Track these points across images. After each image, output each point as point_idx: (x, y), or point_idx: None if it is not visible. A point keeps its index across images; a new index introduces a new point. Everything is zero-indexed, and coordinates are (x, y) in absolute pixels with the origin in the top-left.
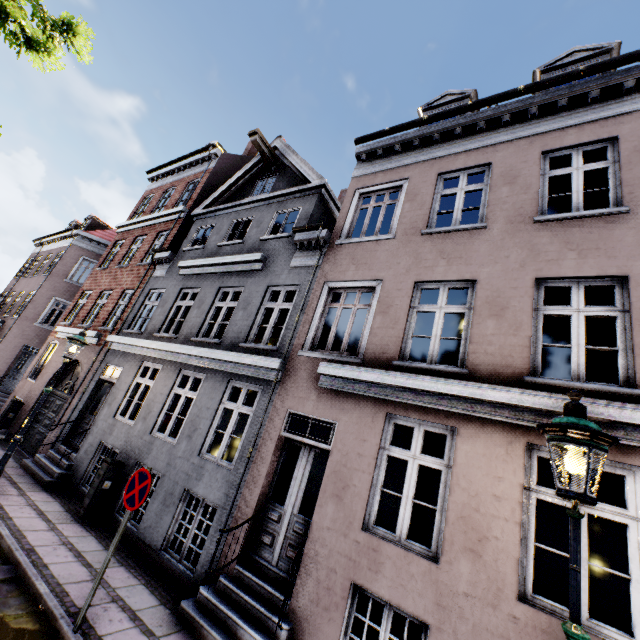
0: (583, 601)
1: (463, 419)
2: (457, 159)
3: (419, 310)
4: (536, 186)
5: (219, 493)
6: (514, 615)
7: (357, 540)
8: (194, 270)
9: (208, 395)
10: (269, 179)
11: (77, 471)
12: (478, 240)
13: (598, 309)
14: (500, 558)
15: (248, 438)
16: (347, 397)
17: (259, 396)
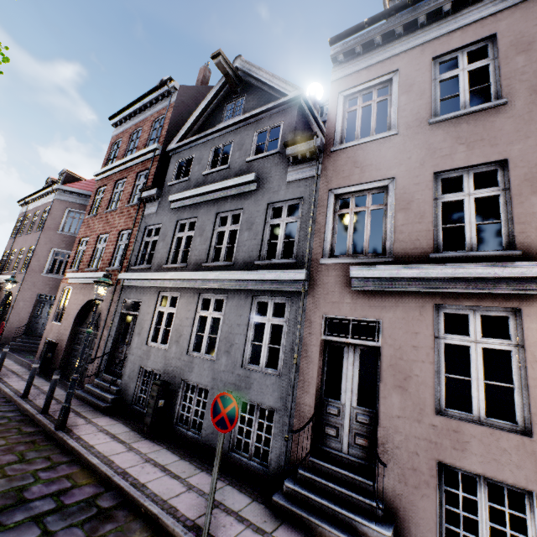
0: None
1: (526, 299)
2: (452, 38)
3: (444, 201)
4: None
5: (273, 398)
6: None
7: (433, 424)
8: (186, 202)
9: (235, 313)
10: (237, 102)
11: (126, 394)
12: (499, 118)
13: None
14: None
15: (288, 346)
16: (385, 295)
17: (288, 307)
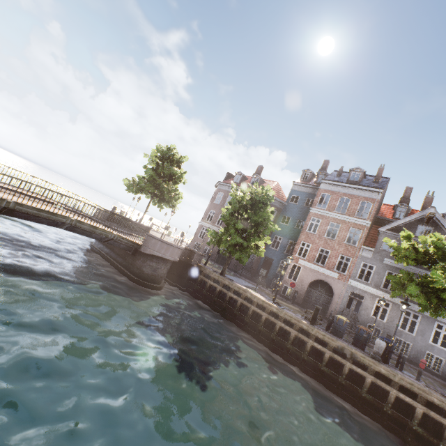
0: None
1: None
2: None
3: None
4: None
5: (444, 356)
6: None
7: None
8: (394, 265)
9: (426, 323)
10: (426, 227)
11: None
12: None
13: None
14: None
15: None
16: None
17: None
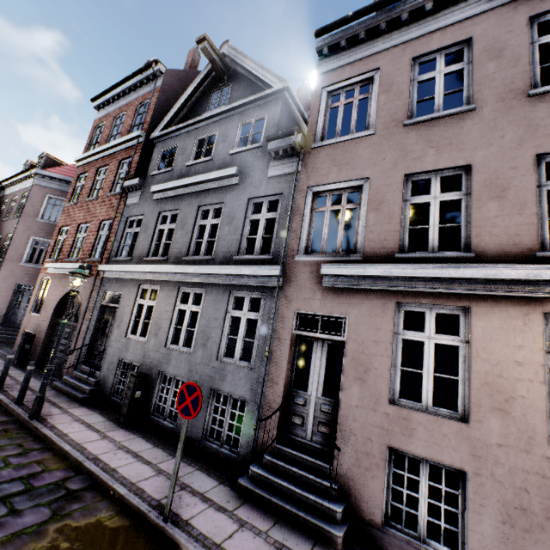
0: None
1: (475, 299)
2: (431, 39)
3: (412, 202)
4: (526, 57)
5: (245, 389)
6: (547, 456)
7: (386, 413)
8: (168, 193)
9: (213, 307)
10: (223, 90)
11: (105, 386)
12: (467, 124)
13: None
14: (528, 413)
15: (262, 340)
16: (353, 293)
17: (263, 302)
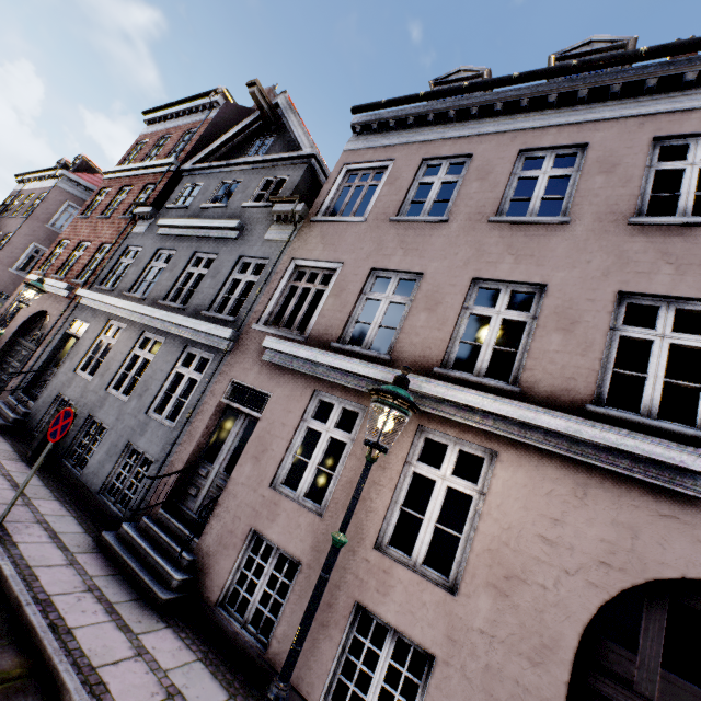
0: (422, 552)
1: None
2: (444, 145)
3: (368, 297)
4: (503, 185)
5: (157, 448)
6: (367, 559)
7: (263, 495)
8: (173, 231)
9: (164, 358)
10: (267, 140)
11: (33, 419)
12: (437, 234)
13: (515, 313)
14: (370, 516)
15: (192, 401)
16: (285, 372)
17: (210, 364)
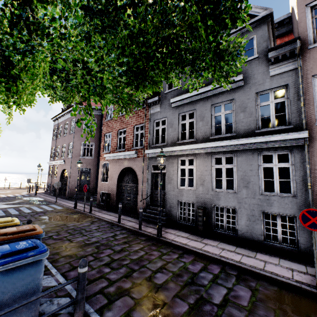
0: None
1: None
2: None
3: None
4: None
5: (293, 209)
6: None
7: None
8: (183, 101)
9: (246, 164)
10: None
11: (171, 216)
12: None
13: None
14: None
15: (299, 179)
16: None
17: (291, 155)
